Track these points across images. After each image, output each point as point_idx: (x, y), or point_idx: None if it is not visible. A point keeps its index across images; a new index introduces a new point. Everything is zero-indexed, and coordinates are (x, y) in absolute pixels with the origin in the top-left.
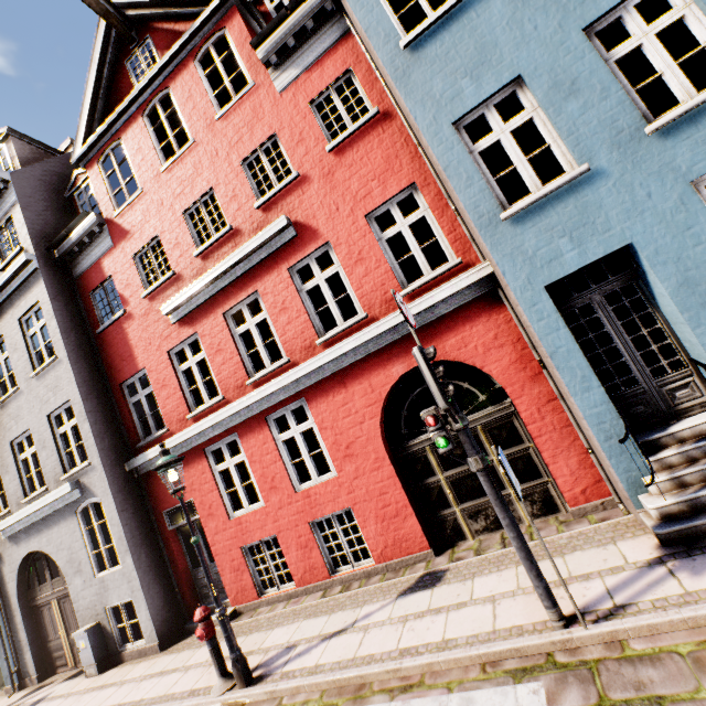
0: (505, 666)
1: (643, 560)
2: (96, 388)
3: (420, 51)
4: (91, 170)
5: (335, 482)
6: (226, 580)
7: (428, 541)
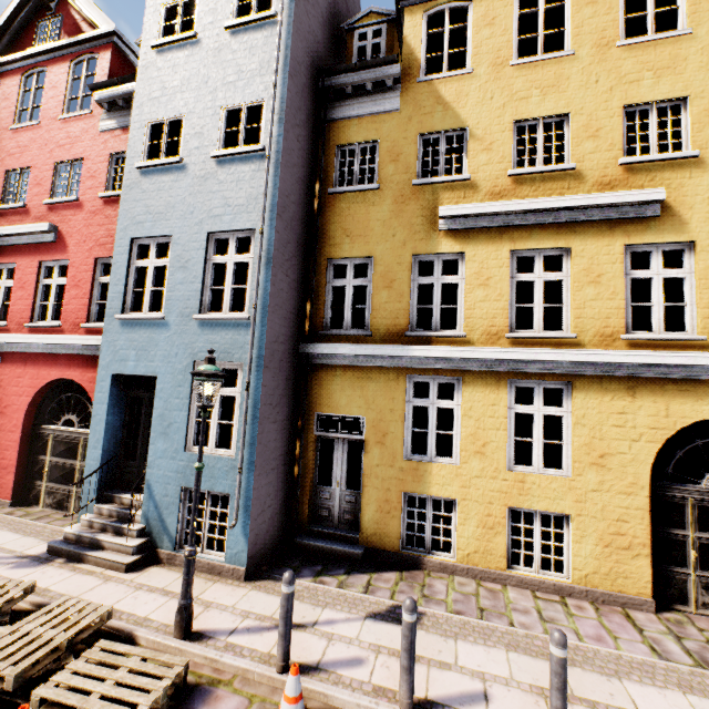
0: None
1: (26, 554)
2: None
3: (144, 177)
4: None
5: None
6: None
7: (15, 495)
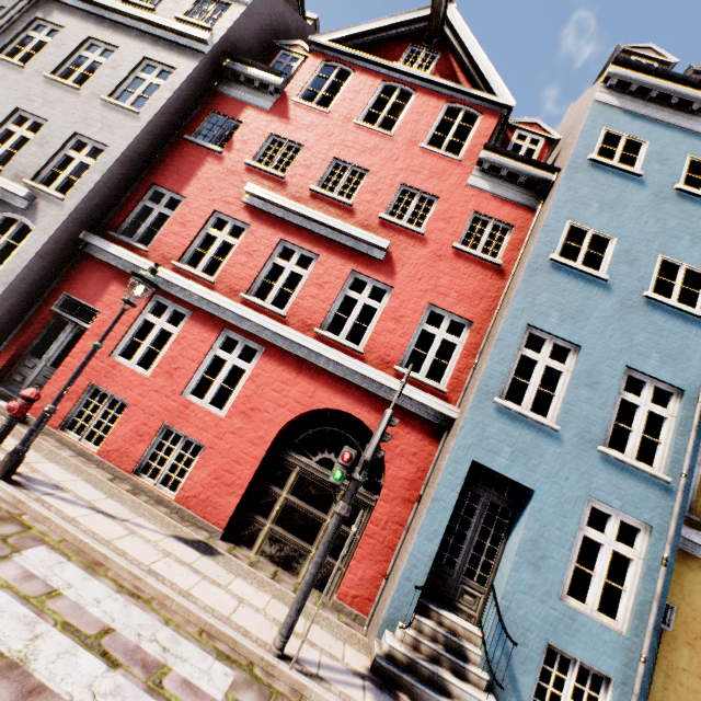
0: (217, 644)
1: (354, 667)
2: (135, 164)
3: (555, 271)
4: (314, 57)
5: (217, 420)
6: (48, 390)
7: (228, 523)
